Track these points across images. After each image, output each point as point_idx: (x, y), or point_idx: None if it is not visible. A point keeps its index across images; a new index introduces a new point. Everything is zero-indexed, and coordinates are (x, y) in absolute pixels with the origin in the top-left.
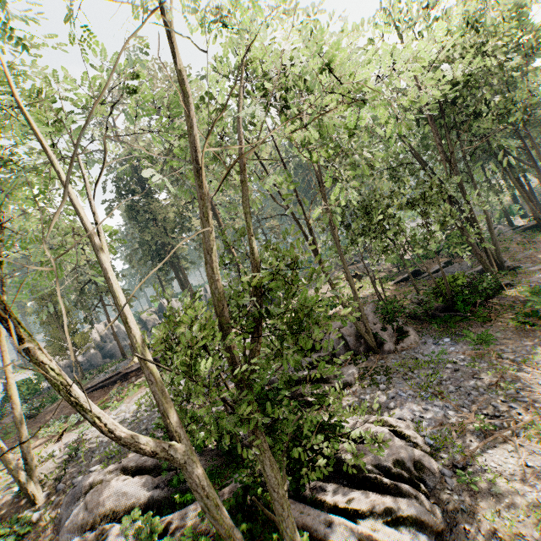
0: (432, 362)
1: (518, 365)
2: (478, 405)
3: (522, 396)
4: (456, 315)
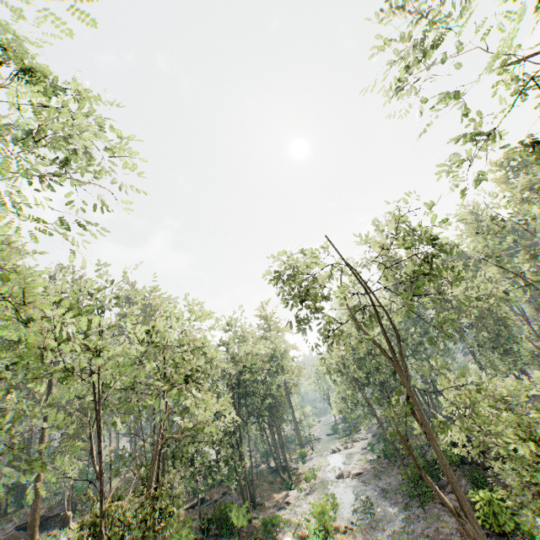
0: None
1: None
2: None
3: None
4: (221, 539)
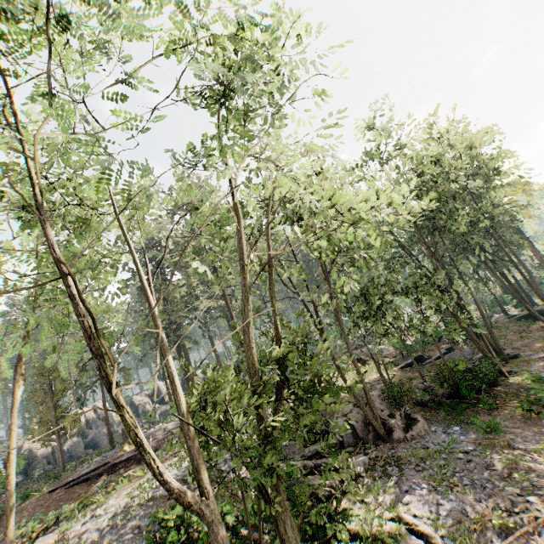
0: (443, 452)
1: (529, 455)
2: (494, 499)
3: (538, 489)
4: (463, 402)
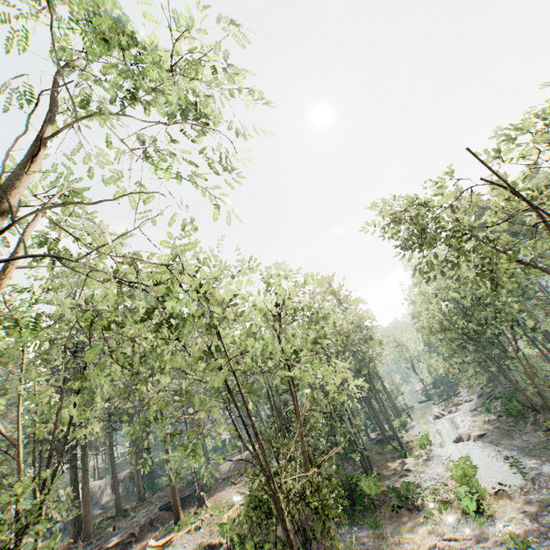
0: (351, 545)
1: (396, 538)
2: None
3: None
4: (356, 508)
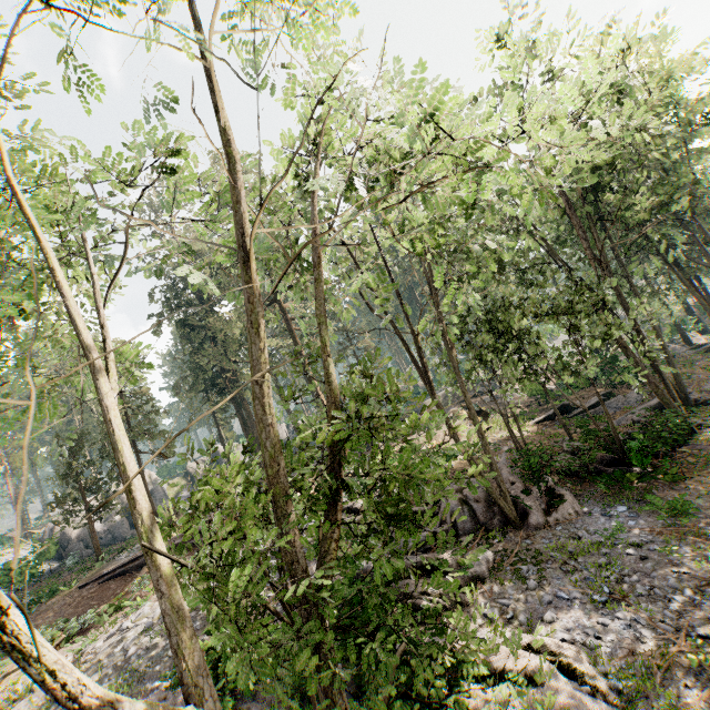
0: (604, 544)
1: None
2: (687, 619)
3: None
4: (631, 471)
